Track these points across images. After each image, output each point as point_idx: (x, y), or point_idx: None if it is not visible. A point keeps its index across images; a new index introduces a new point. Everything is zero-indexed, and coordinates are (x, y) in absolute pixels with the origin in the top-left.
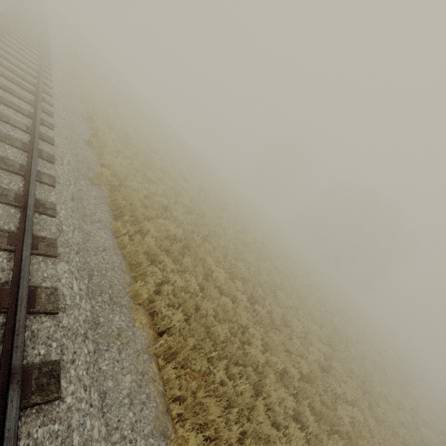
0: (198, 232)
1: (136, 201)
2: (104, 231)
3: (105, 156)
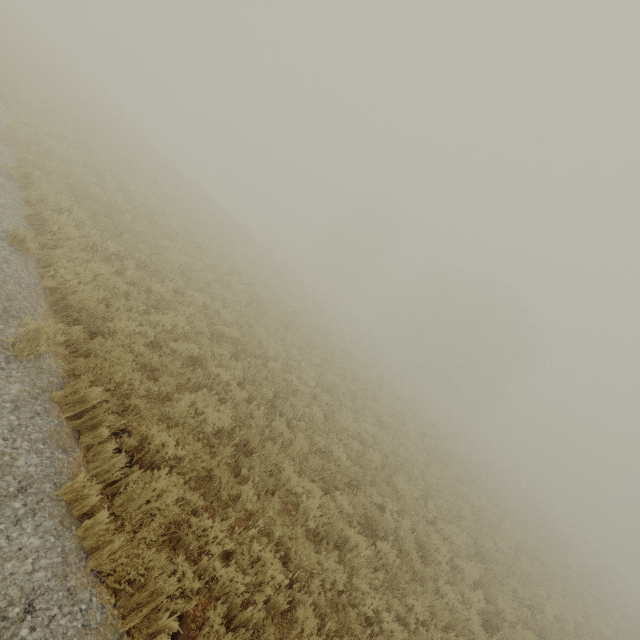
0: (258, 397)
1: (129, 374)
2: (35, 519)
3: (57, 267)
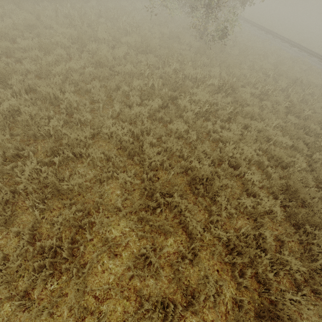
0: None
1: None
2: None
3: None
